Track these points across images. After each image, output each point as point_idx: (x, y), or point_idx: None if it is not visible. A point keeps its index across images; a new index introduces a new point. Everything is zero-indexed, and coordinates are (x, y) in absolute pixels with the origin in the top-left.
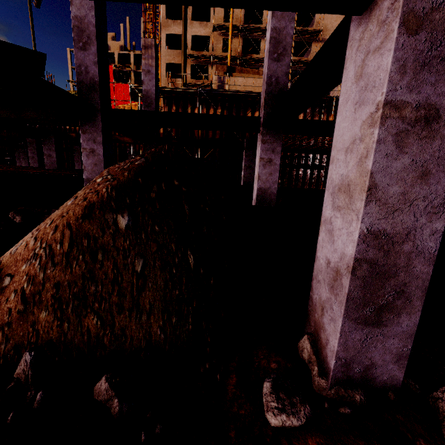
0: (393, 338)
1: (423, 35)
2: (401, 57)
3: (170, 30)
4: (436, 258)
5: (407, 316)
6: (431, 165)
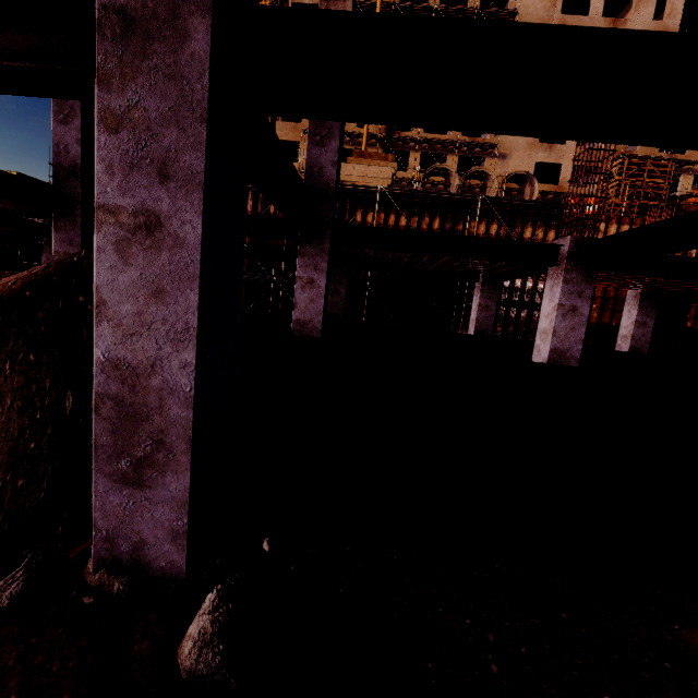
0: (163, 505)
1: (125, 134)
2: (106, 157)
3: None
4: (194, 399)
5: (174, 475)
6: (164, 281)
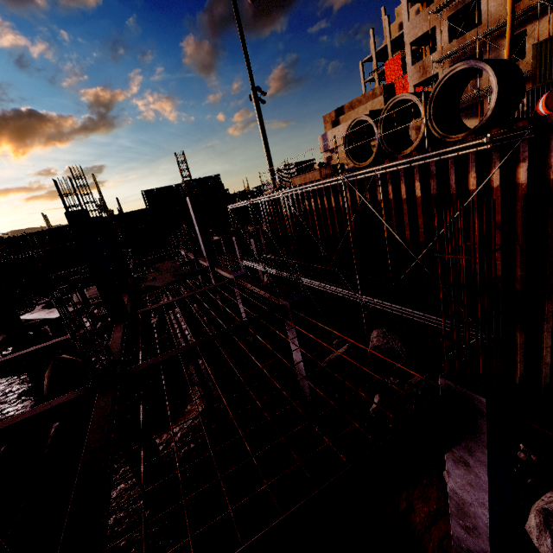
0: None
1: None
2: None
3: None
4: None
5: None
6: None
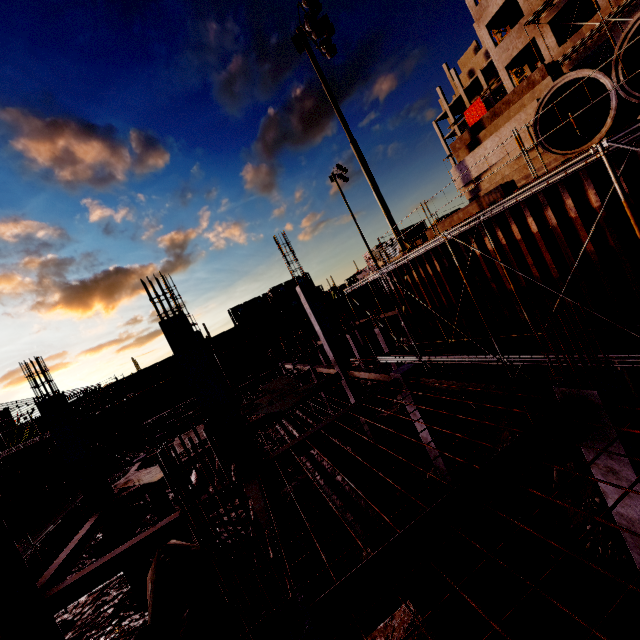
0: None
1: None
2: None
3: (490, 13)
4: None
5: None
6: None
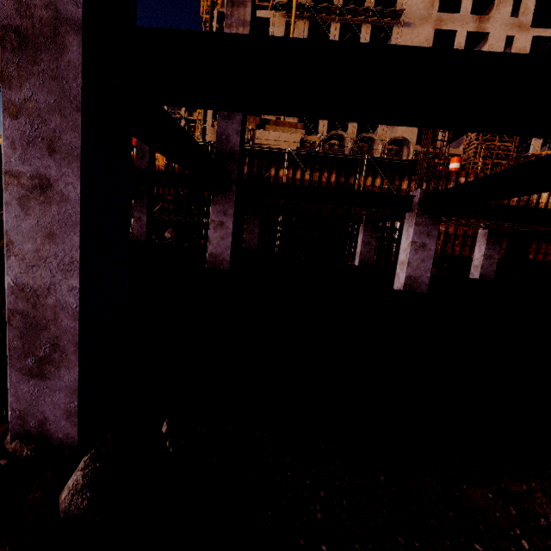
0: (59, 392)
1: (23, 120)
2: (10, 136)
3: None
4: (79, 313)
5: (67, 370)
6: (55, 227)
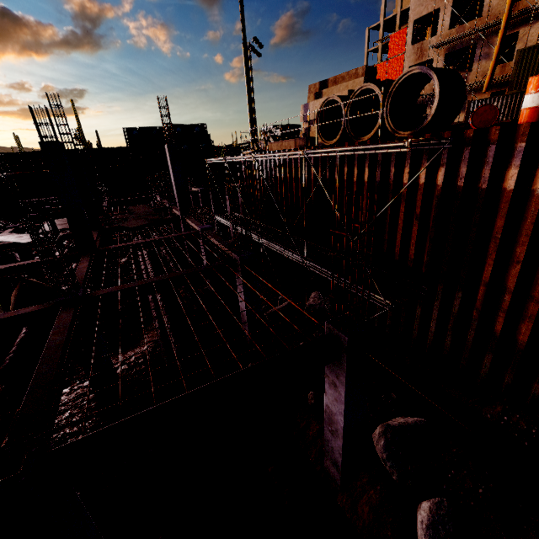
0: None
1: None
2: None
3: None
4: None
5: None
6: None
